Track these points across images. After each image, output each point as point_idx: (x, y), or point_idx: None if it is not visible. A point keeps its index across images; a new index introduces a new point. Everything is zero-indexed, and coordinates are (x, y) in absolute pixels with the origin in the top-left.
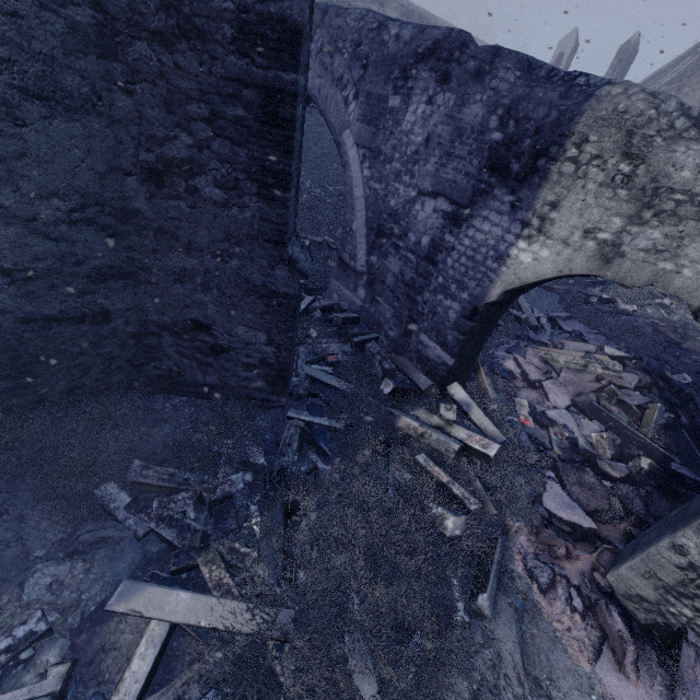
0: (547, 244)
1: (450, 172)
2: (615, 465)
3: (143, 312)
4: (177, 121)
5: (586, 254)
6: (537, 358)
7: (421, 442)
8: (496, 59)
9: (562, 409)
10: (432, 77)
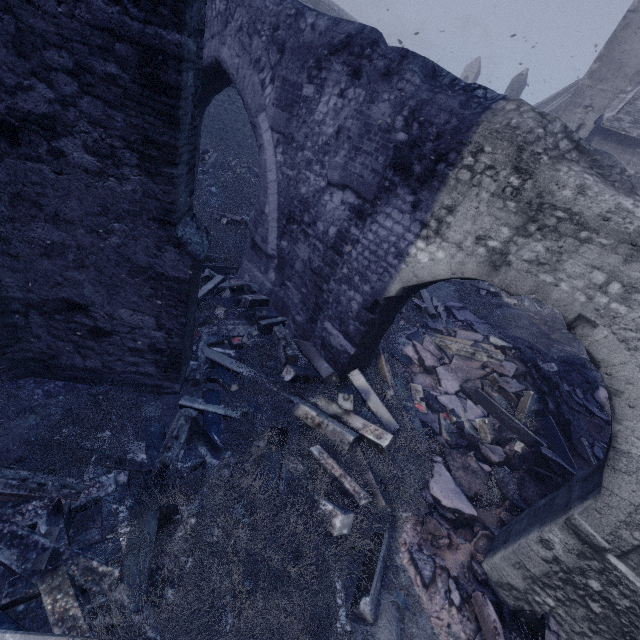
0: (443, 246)
1: (357, 166)
2: (494, 449)
3: (3, 287)
4: (32, 69)
5: (477, 259)
6: (433, 345)
7: (318, 432)
8: (403, 61)
9: (452, 395)
10: (344, 70)
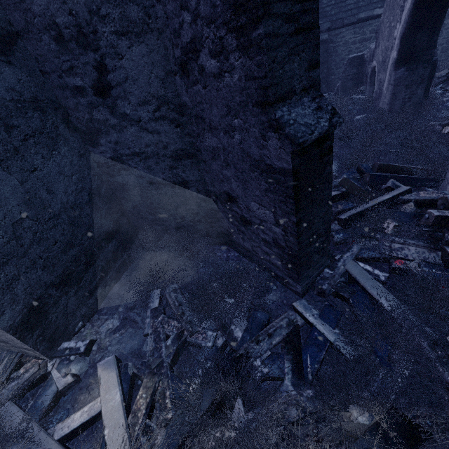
0: None
1: None
2: None
3: (206, 184)
4: (180, 3)
5: None
6: None
7: None
8: None
9: None
10: None
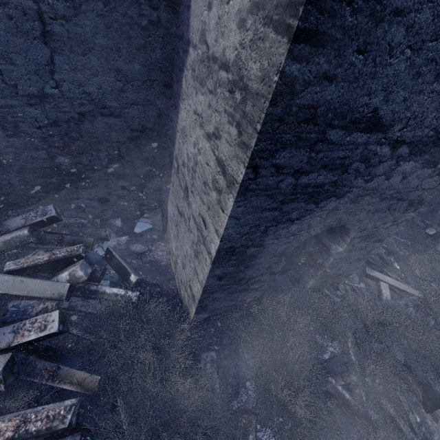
0: None
1: None
2: None
3: None
4: None
5: None
6: None
7: None
8: None
9: None
10: None
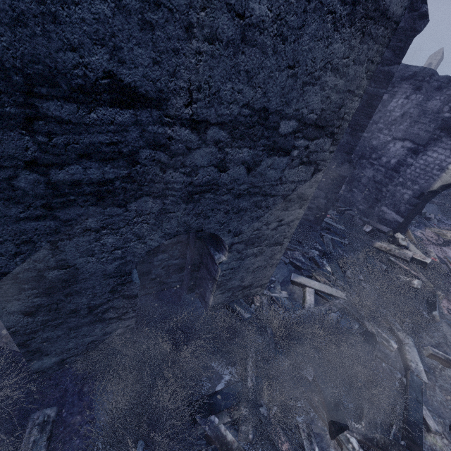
0: None
1: (415, 129)
2: None
3: None
4: None
5: None
6: (434, 232)
7: (388, 254)
8: (450, 82)
9: None
10: (410, 87)
